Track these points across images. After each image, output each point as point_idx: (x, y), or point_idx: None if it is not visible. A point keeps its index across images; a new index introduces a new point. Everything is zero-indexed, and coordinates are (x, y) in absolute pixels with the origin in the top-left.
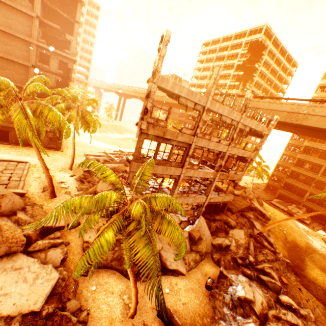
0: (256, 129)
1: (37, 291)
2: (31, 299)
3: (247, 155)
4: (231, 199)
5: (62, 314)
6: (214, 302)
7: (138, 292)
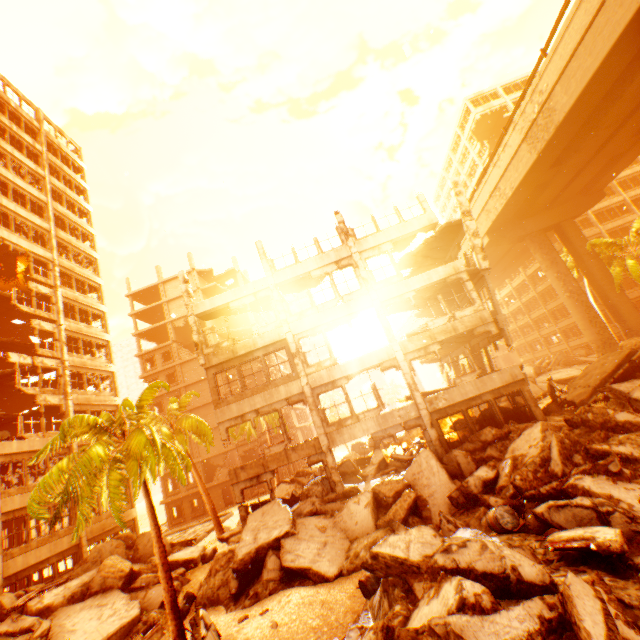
0: (411, 231)
1: (102, 629)
2: (90, 637)
3: (442, 274)
4: (516, 375)
5: None
6: (358, 619)
7: (220, 624)
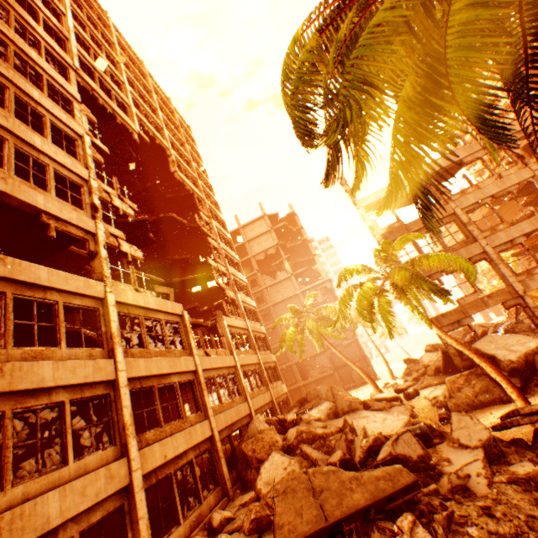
0: None
1: (389, 425)
2: (386, 429)
3: None
4: None
5: (418, 423)
6: None
7: (536, 400)
